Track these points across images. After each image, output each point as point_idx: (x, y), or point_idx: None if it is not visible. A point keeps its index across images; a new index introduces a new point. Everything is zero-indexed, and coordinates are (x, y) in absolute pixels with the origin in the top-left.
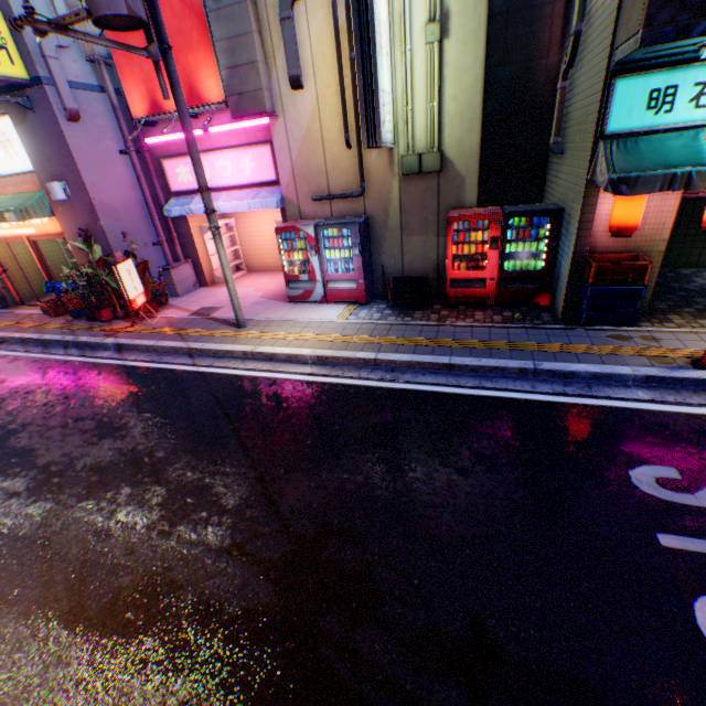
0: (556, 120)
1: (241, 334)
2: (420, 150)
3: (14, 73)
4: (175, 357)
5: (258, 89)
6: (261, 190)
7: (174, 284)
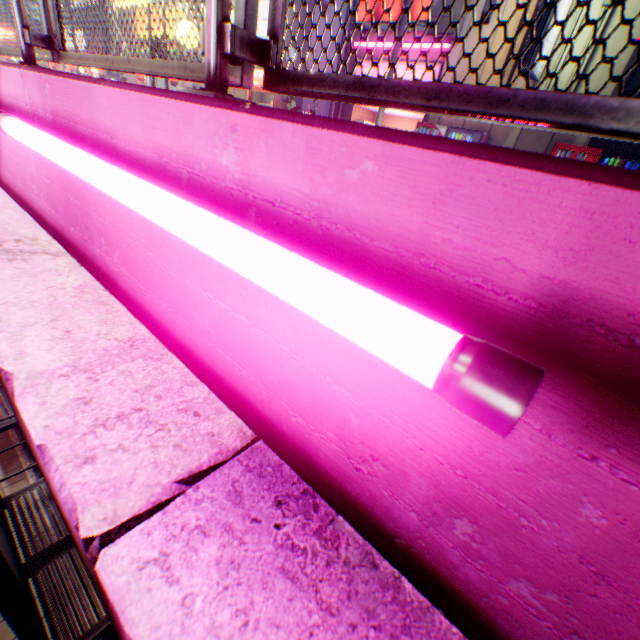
0: None
1: None
2: None
3: None
4: None
5: (455, 16)
6: None
7: None
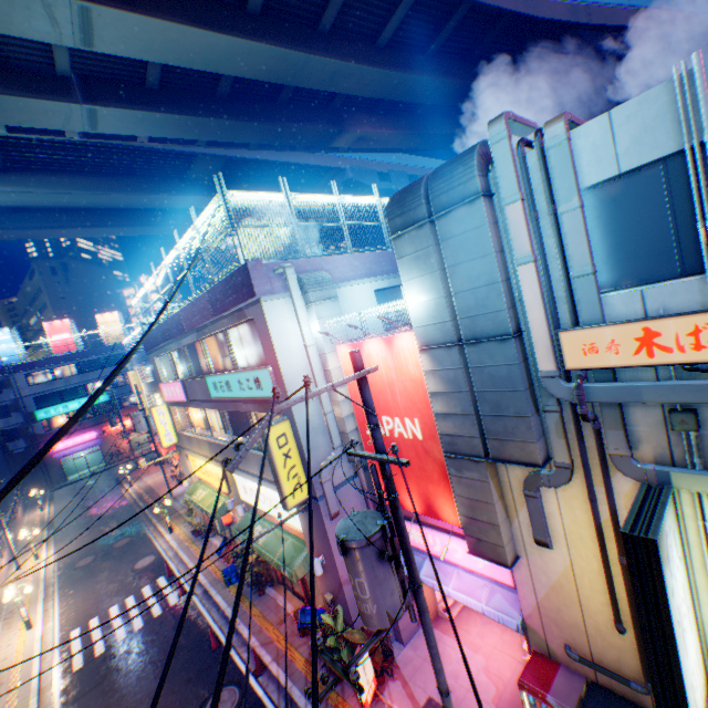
0: None
1: None
2: None
3: (301, 496)
4: None
5: (498, 543)
6: (495, 587)
7: (399, 630)
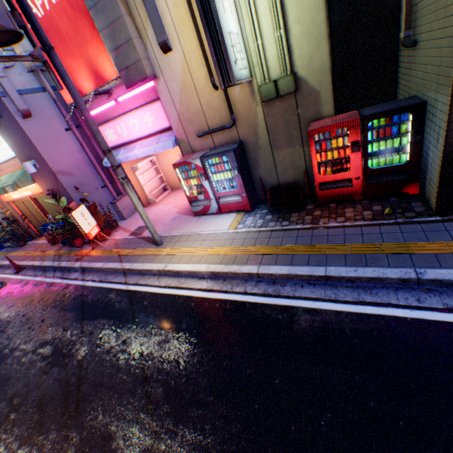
0: (405, 13)
1: (158, 252)
2: (275, 76)
3: None
4: (115, 276)
5: (138, 61)
6: (162, 135)
7: (120, 211)
